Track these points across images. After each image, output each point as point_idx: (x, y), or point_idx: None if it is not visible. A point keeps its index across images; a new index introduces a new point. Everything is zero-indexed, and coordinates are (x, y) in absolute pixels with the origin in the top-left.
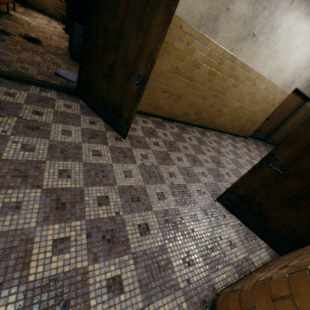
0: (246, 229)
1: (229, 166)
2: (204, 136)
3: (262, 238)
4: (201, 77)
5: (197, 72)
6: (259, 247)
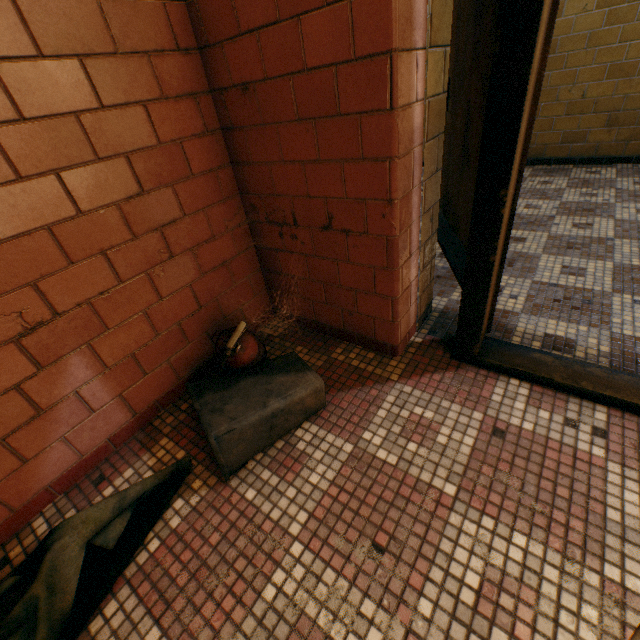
0: (449, 276)
1: (632, 218)
2: (635, 176)
3: (460, 281)
4: (579, 28)
5: (558, 26)
6: (438, 294)
